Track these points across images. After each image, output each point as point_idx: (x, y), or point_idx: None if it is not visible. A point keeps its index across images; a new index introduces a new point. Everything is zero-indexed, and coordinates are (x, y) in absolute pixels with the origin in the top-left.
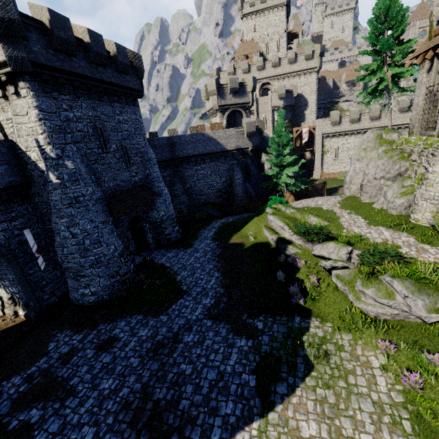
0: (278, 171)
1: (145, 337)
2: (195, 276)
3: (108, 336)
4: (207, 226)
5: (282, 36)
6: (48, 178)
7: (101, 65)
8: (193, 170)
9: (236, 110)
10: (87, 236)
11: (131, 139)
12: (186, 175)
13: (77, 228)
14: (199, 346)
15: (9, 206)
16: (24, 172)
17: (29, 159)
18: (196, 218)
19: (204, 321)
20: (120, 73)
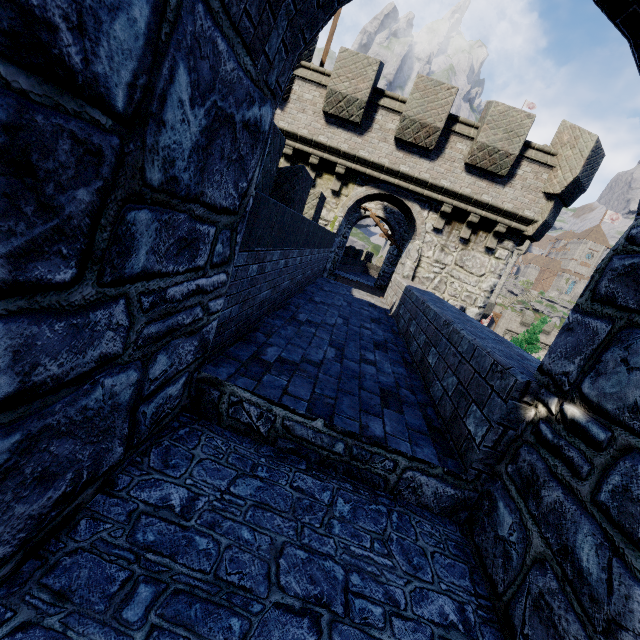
0: None
1: None
2: None
3: None
4: None
5: None
6: None
7: None
8: None
9: None
10: None
11: None
12: None
13: None
14: None
15: None
16: None
17: None
18: None
19: None
20: None
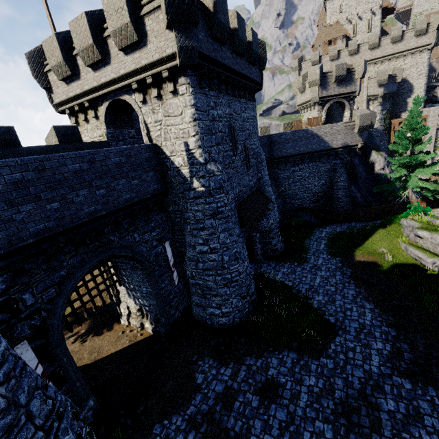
0: (391, 171)
1: (318, 390)
2: (338, 304)
3: (265, 377)
4: (310, 235)
5: (375, 13)
6: (191, 186)
7: (239, 55)
8: (290, 171)
9: (337, 101)
10: (226, 252)
11: (250, 139)
12: (281, 177)
13: (217, 242)
14: (418, 425)
15: (151, 215)
16: (164, 179)
17: (172, 164)
18: (290, 225)
19: (396, 379)
20: (249, 64)
